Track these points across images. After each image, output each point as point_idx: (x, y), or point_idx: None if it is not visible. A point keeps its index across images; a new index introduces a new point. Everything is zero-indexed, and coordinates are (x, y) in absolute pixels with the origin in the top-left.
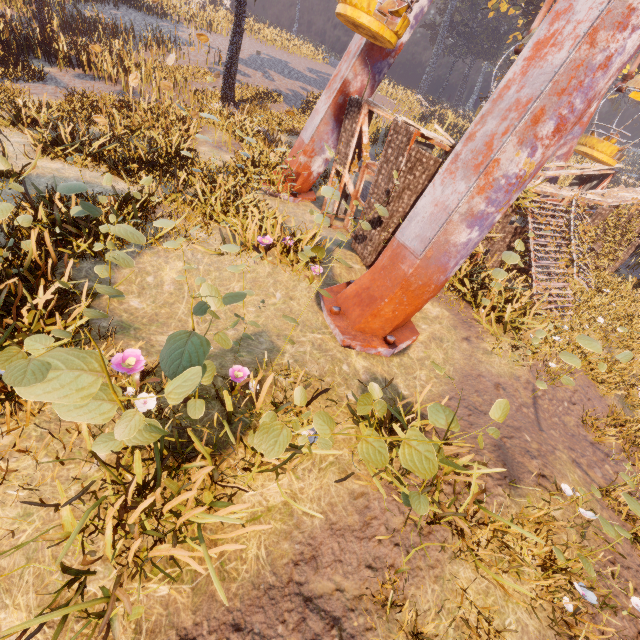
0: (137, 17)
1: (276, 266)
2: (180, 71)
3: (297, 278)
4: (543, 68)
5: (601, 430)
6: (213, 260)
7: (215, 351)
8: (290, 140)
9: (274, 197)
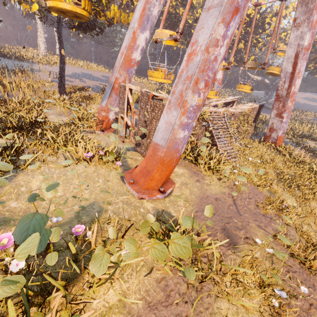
0: (9, 62)
1: (97, 166)
2: (35, 83)
3: (109, 170)
4: (193, 63)
5: (265, 207)
6: (61, 170)
7: (66, 220)
8: (97, 106)
9: (93, 133)
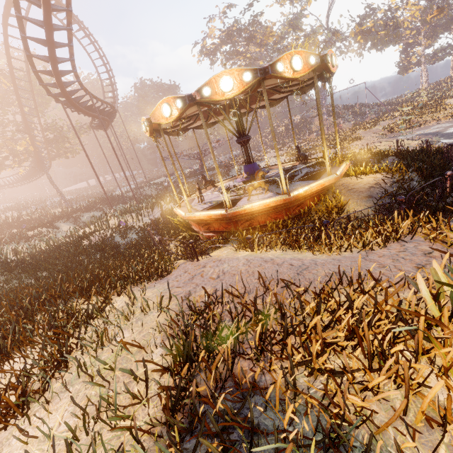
0: None
1: None
2: None
3: None
4: None
5: None
6: None
7: None
8: None
9: None
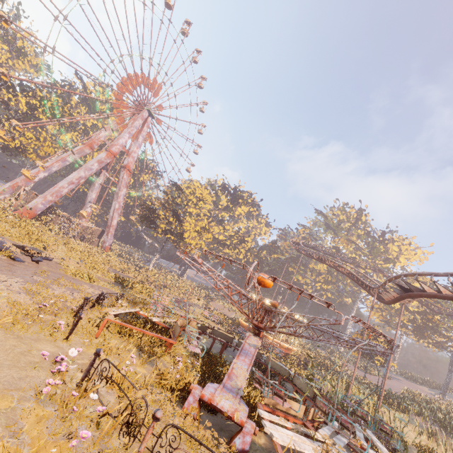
0: None
1: None
2: None
3: None
4: (55, 189)
5: None
6: None
7: None
8: None
9: None
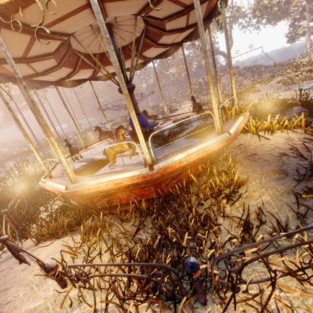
0: None
1: None
2: None
3: None
4: None
5: None
6: None
7: None
8: None
9: None
